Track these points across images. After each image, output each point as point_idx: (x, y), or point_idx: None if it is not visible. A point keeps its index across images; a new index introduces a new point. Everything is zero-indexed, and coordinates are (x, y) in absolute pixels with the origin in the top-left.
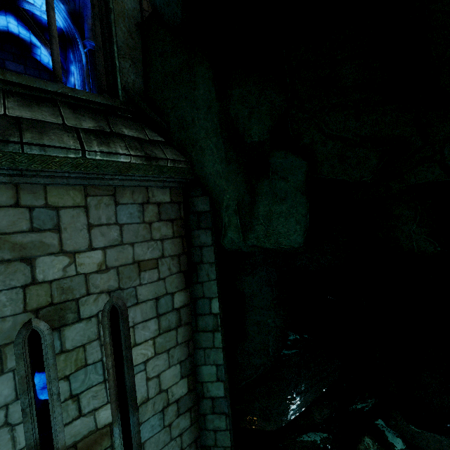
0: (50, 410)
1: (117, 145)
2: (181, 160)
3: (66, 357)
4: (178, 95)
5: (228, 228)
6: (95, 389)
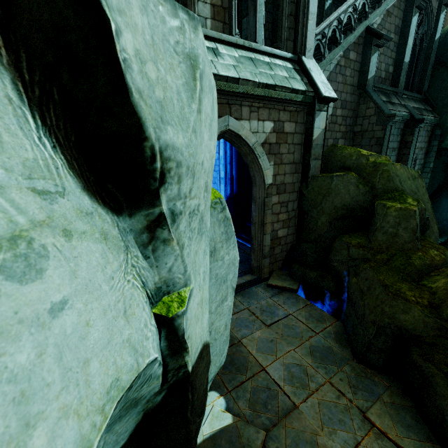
0: None
1: (430, 114)
2: (435, 117)
3: None
4: (446, 96)
5: (446, 140)
6: None
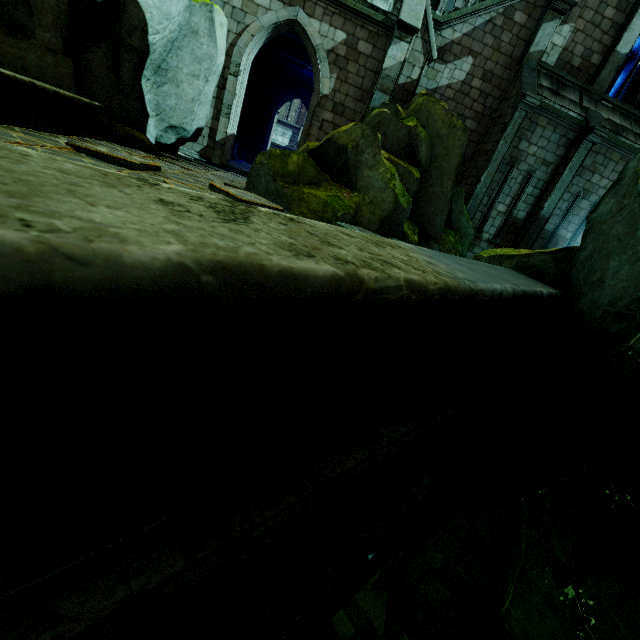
0: (563, 221)
1: None
2: None
3: (577, 209)
4: None
5: None
6: (573, 225)
